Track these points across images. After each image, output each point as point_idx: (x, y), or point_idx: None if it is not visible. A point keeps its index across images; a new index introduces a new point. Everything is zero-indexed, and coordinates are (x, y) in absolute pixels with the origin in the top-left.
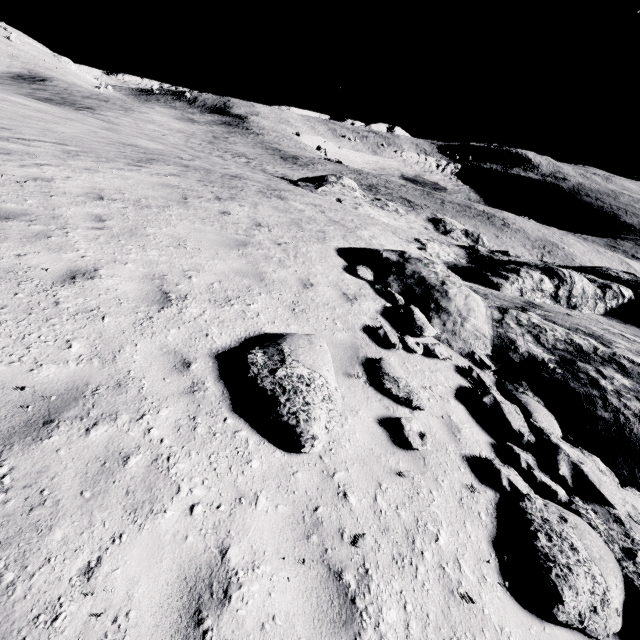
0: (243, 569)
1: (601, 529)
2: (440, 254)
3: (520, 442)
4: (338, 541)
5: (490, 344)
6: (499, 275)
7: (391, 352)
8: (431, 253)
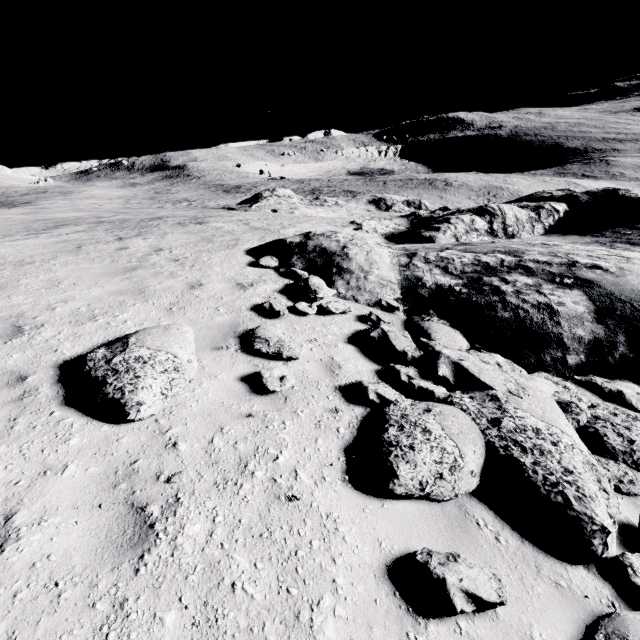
0: (27, 526)
1: (472, 410)
2: (377, 228)
3: (406, 360)
4: (152, 483)
5: (398, 288)
6: (431, 229)
7: (279, 320)
8: (368, 230)
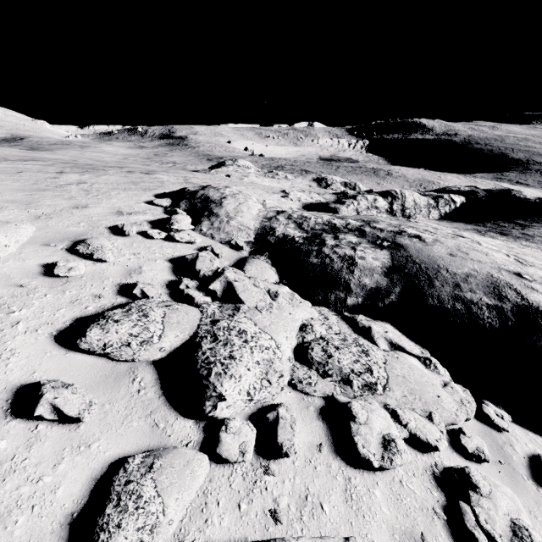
0: None
1: (208, 312)
2: (301, 198)
3: (198, 277)
4: None
5: (254, 234)
6: (338, 202)
7: (125, 238)
8: (293, 198)
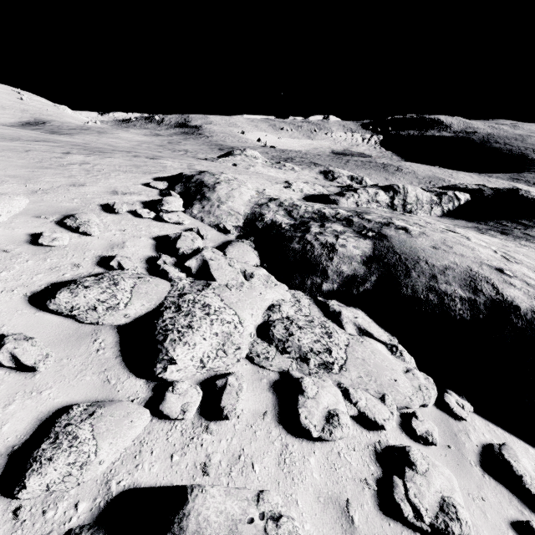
0: None
1: (178, 286)
2: (304, 189)
3: (177, 254)
4: None
5: (243, 219)
6: (338, 194)
7: (115, 215)
8: (295, 189)
